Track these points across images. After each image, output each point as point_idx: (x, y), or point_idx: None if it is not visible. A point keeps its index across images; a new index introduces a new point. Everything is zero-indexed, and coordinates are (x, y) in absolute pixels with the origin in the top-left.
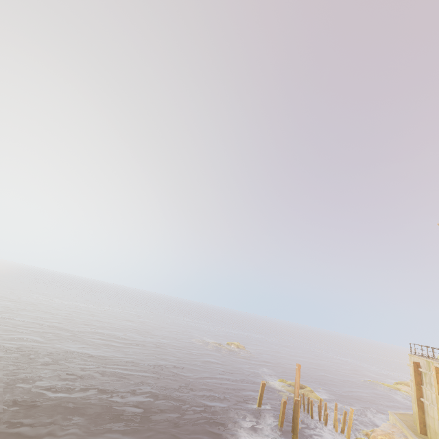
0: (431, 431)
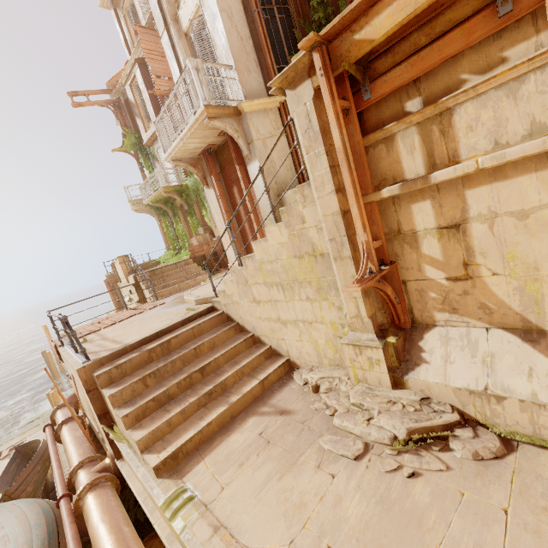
0: None
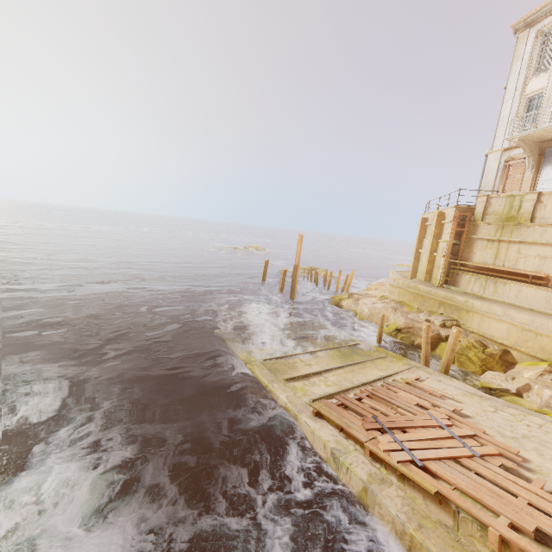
0: (420, 274)
